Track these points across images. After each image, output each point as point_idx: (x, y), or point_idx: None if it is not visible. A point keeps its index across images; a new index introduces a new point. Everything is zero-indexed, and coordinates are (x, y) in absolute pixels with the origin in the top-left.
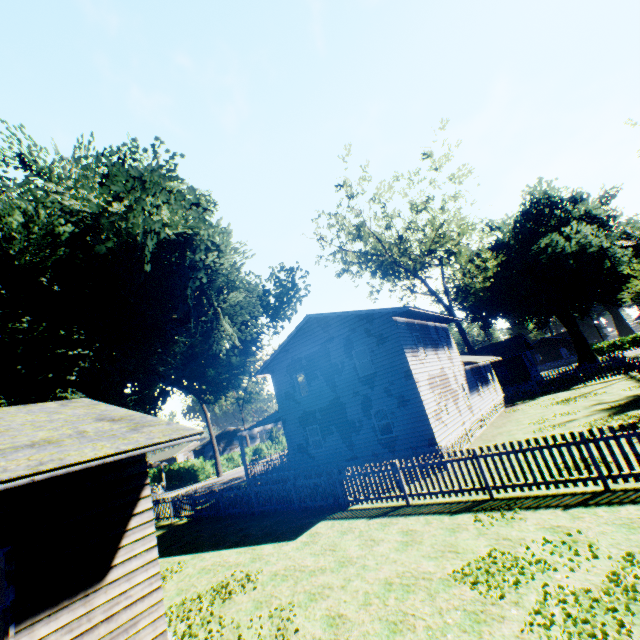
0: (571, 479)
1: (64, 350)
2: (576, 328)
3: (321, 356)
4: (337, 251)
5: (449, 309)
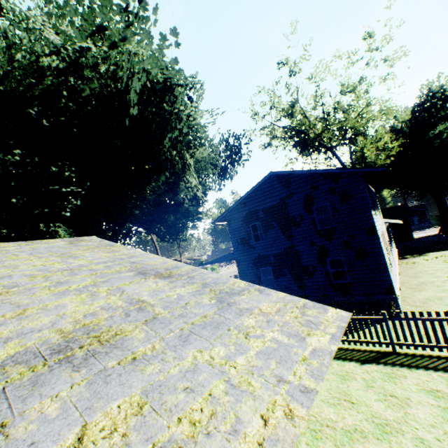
0: None
1: (56, 187)
2: (444, 202)
3: (279, 210)
4: (268, 126)
5: None
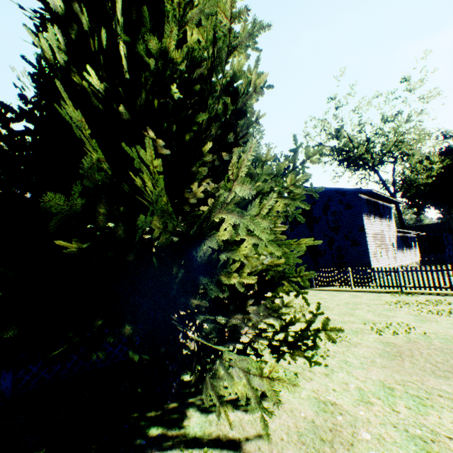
0: (450, 287)
1: None
2: None
3: (306, 212)
4: (317, 145)
5: (393, 195)
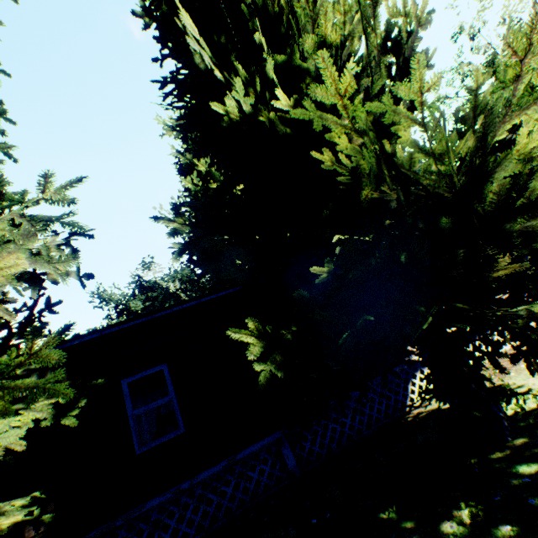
0: None
1: None
2: None
3: None
4: (467, 101)
5: None
